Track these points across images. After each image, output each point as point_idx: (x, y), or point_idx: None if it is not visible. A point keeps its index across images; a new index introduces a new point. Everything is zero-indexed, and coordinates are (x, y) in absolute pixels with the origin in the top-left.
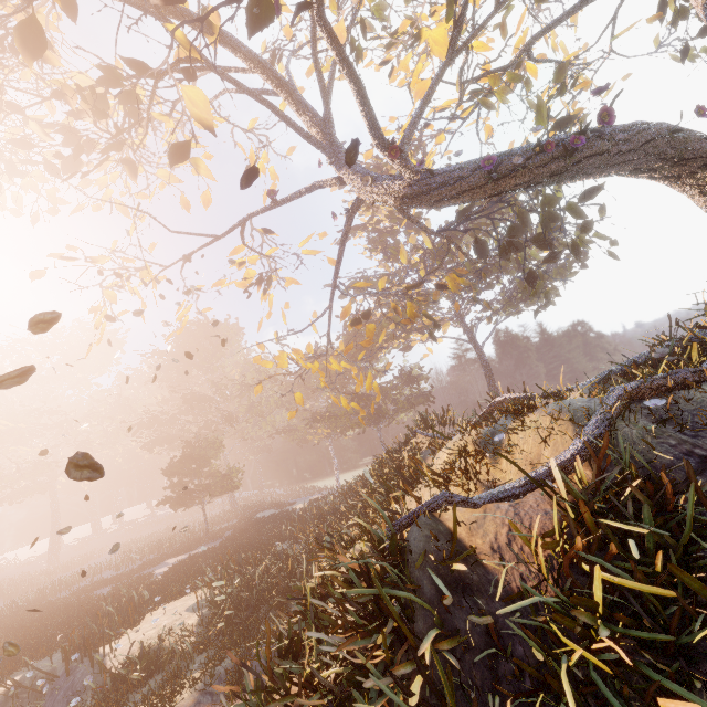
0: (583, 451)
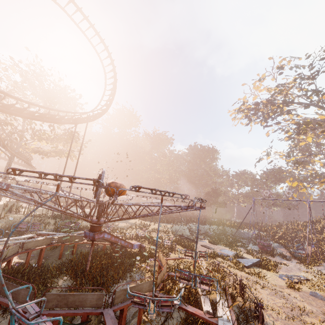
0: None
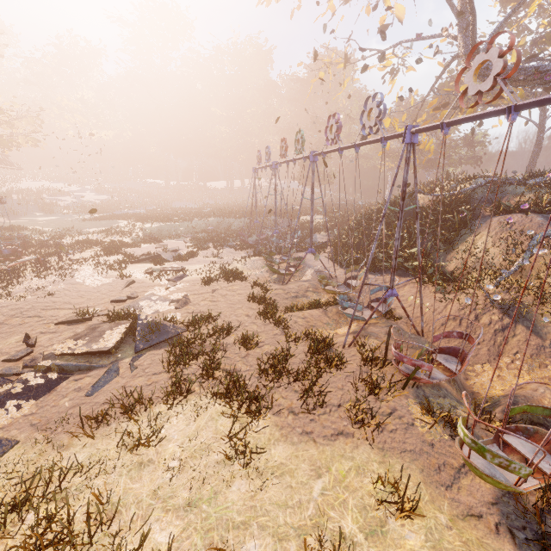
0: (462, 192)
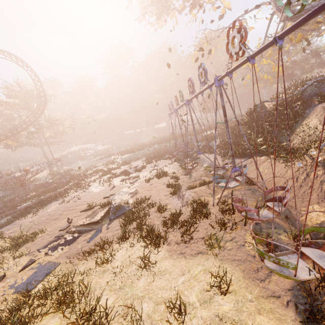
0: (296, 93)
